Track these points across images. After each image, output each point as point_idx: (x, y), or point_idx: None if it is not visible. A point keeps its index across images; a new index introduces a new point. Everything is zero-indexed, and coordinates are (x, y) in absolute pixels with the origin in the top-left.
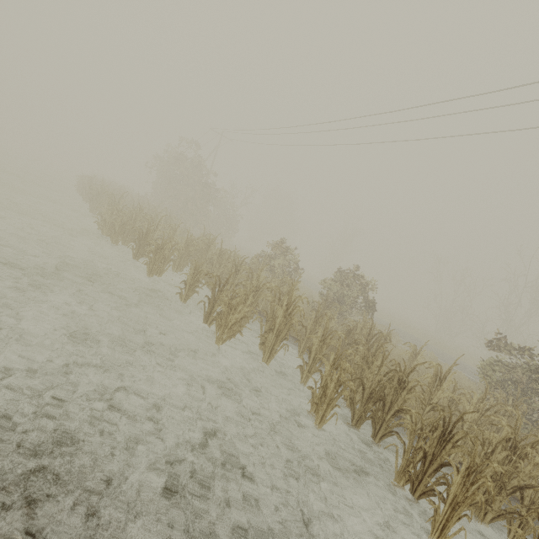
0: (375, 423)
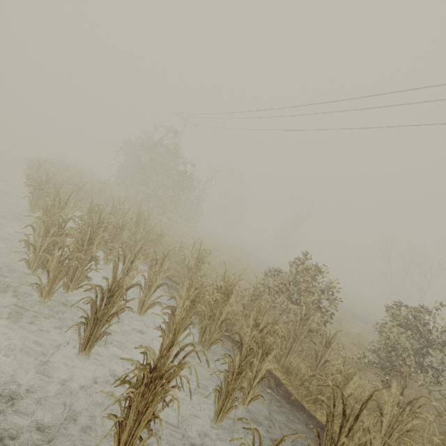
0: None
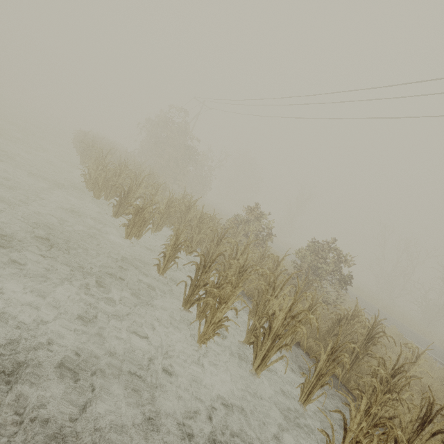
0: None
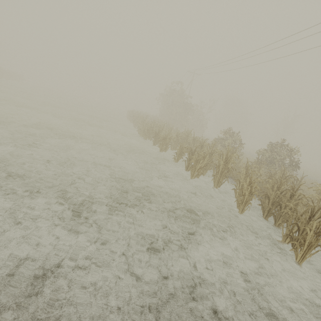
0: (275, 216)
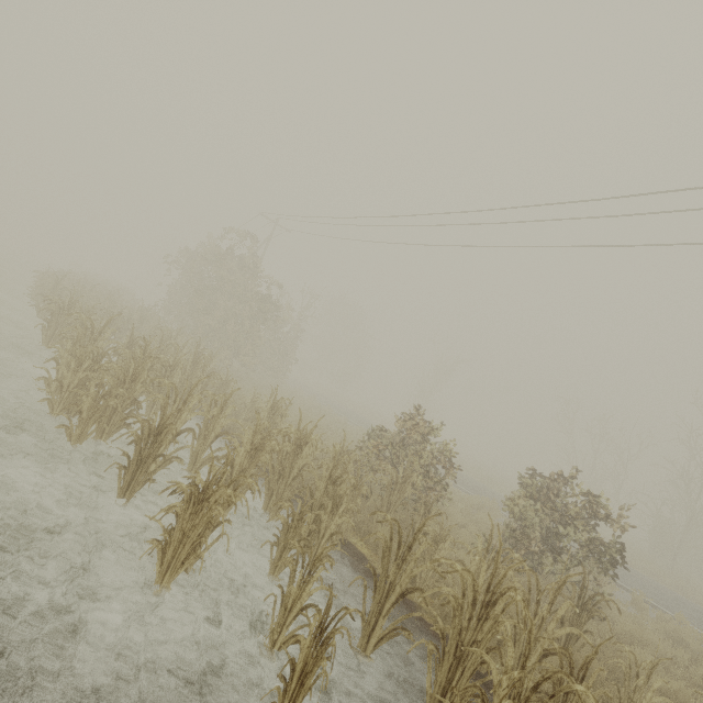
0: None
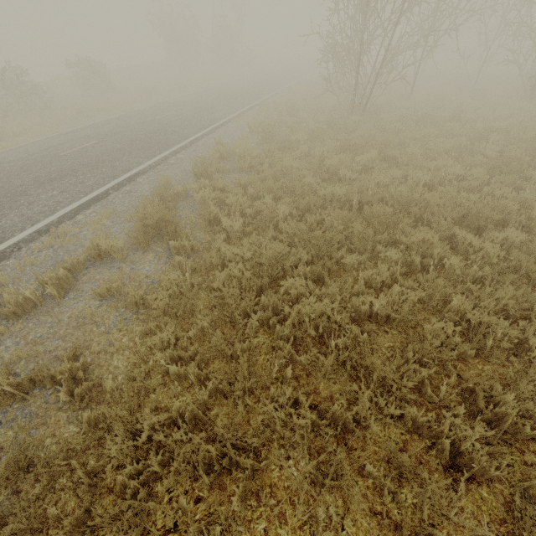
0: None
